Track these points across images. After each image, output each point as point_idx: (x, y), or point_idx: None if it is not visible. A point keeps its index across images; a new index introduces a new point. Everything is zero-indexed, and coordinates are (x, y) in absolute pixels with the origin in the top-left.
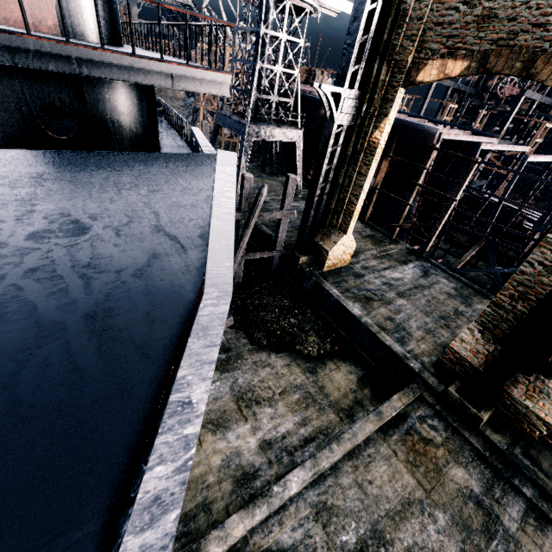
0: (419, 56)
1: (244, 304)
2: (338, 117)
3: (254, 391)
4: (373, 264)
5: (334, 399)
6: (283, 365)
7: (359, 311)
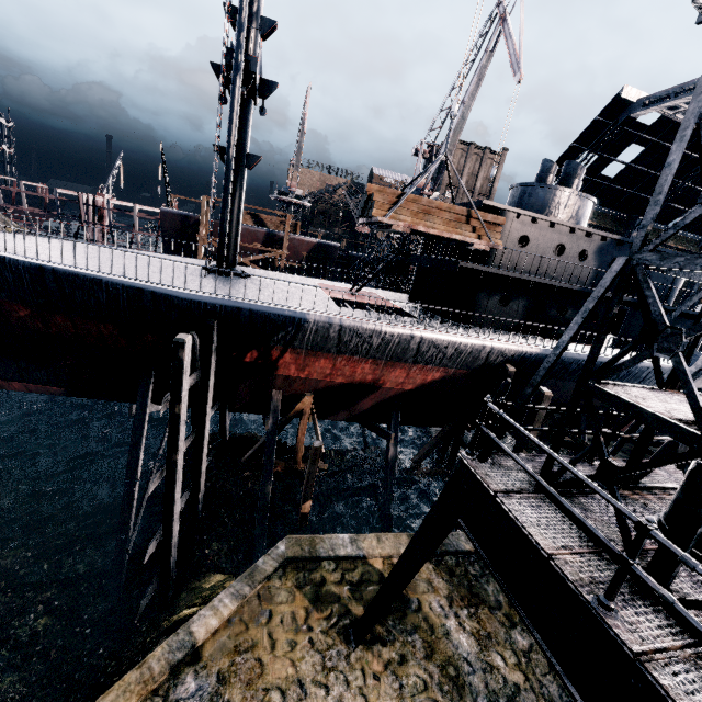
0: None
1: None
2: None
3: None
4: None
5: None
6: None
7: None
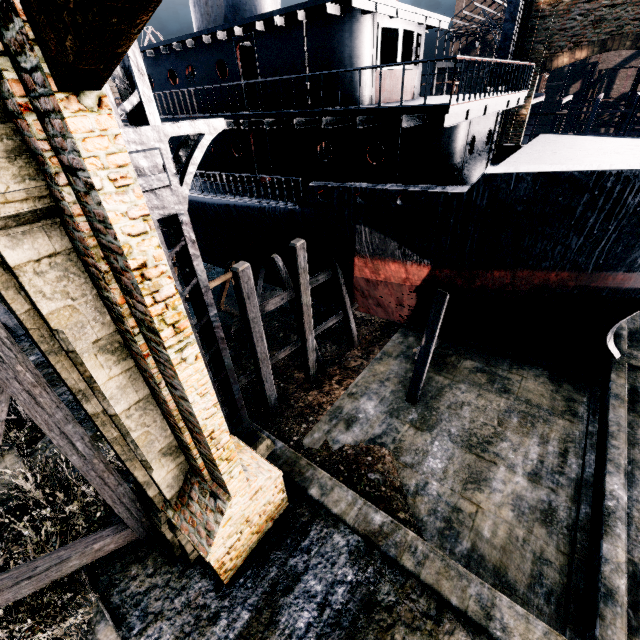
0: (550, 52)
1: None
2: None
3: None
4: None
5: None
6: None
7: None
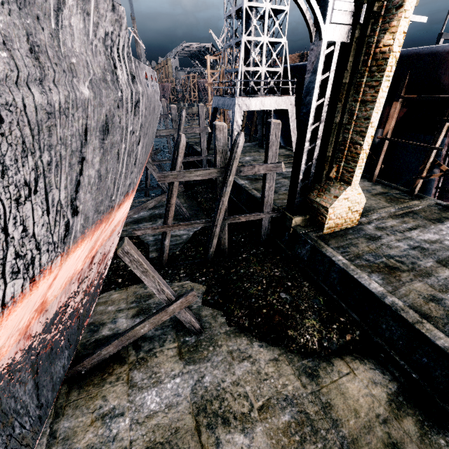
0: None
1: (228, 273)
2: (327, 31)
3: (223, 399)
4: (392, 223)
5: (348, 433)
6: (268, 359)
7: (379, 287)
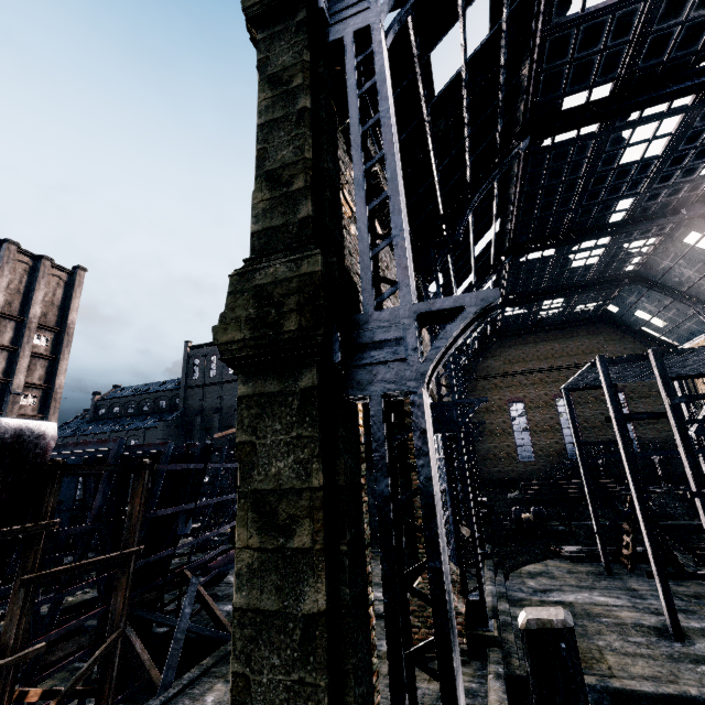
0: None
1: None
2: None
3: None
4: None
5: None
6: None
7: None
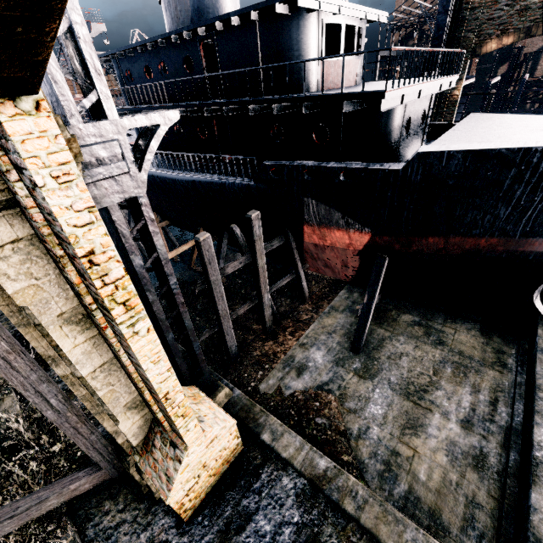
0: (479, 39)
1: None
2: None
3: None
4: None
5: None
6: None
7: None
